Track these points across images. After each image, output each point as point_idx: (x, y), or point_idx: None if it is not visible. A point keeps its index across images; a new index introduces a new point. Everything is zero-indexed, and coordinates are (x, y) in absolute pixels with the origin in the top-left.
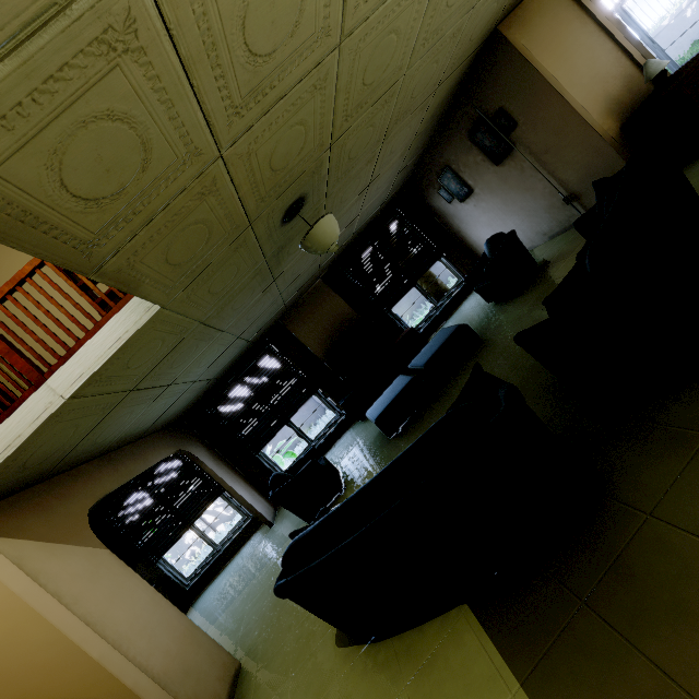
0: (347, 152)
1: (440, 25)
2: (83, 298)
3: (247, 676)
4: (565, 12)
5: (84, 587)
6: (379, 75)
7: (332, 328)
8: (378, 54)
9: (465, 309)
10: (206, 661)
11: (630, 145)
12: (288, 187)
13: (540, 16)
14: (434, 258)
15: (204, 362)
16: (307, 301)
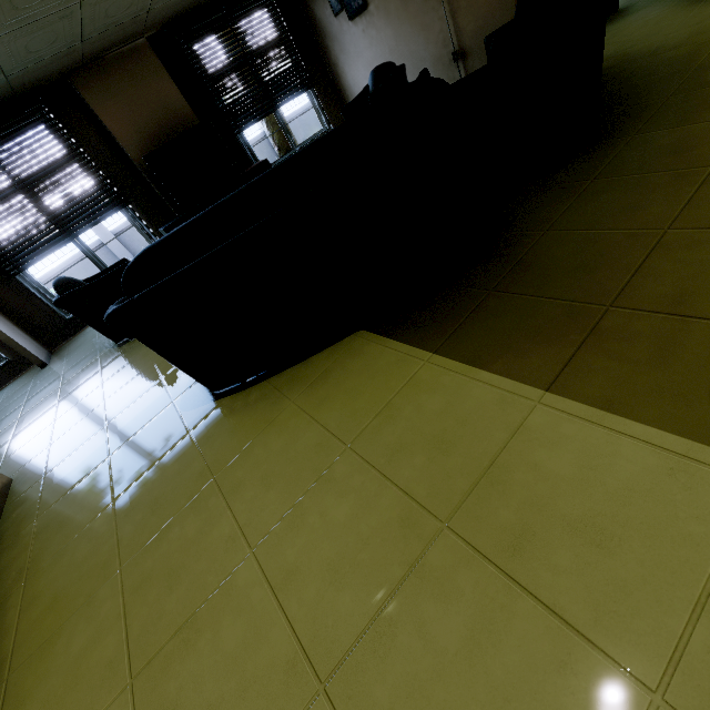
0: None
1: None
2: None
3: (26, 484)
4: None
5: None
6: None
7: (158, 124)
8: None
9: None
10: None
11: None
12: None
13: None
14: (303, 86)
15: None
16: (120, 66)
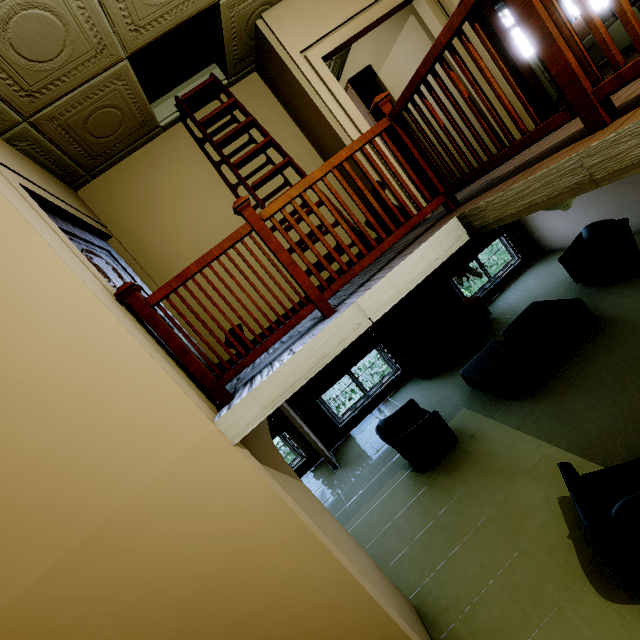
0: None
1: None
2: (243, 220)
3: (440, 620)
4: None
5: (320, 522)
6: None
7: None
8: None
9: (527, 286)
10: (403, 603)
11: None
12: None
13: None
14: (495, 235)
15: None
16: None
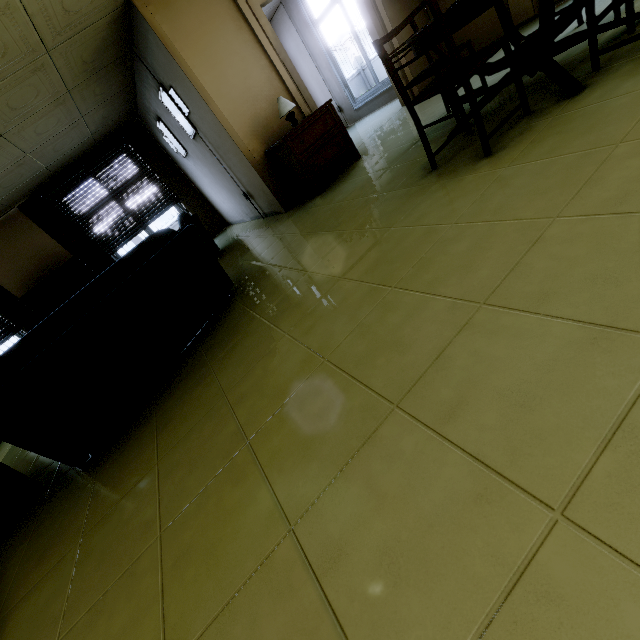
0: None
1: None
2: None
3: None
4: (219, 7)
5: None
6: None
7: (36, 266)
8: None
9: None
10: None
11: (273, 171)
12: None
13: (188, 2)
14: (168, 204)
15: None
16: None
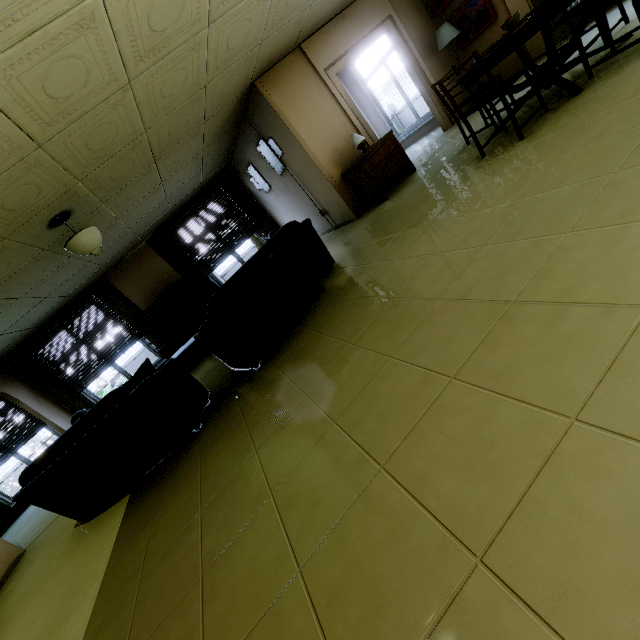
0: (108, 178)
1: (168, 104)
2: None
3: (25, 557)
4: (308, 80)
5: None
6: (109, 141)
7: (156, 285)
8: (96, 135)
9: None
10: None
11: (347, 188)
12: (41, 211)
13: (289, 80)
14: (250, 232)
15: (6, 320)
16: (131, 261)
